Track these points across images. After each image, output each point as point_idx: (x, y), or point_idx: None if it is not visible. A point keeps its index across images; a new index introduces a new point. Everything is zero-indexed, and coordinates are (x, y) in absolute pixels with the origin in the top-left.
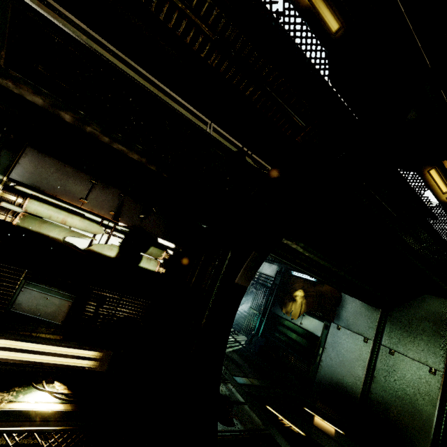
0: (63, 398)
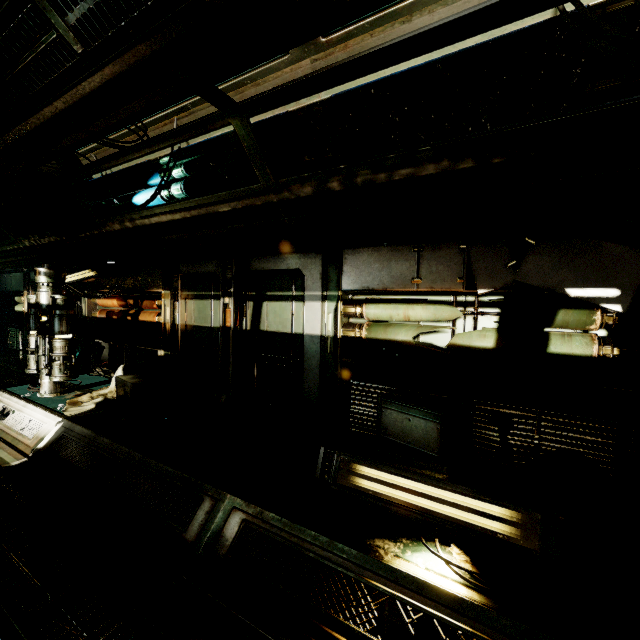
0: (464, 577)
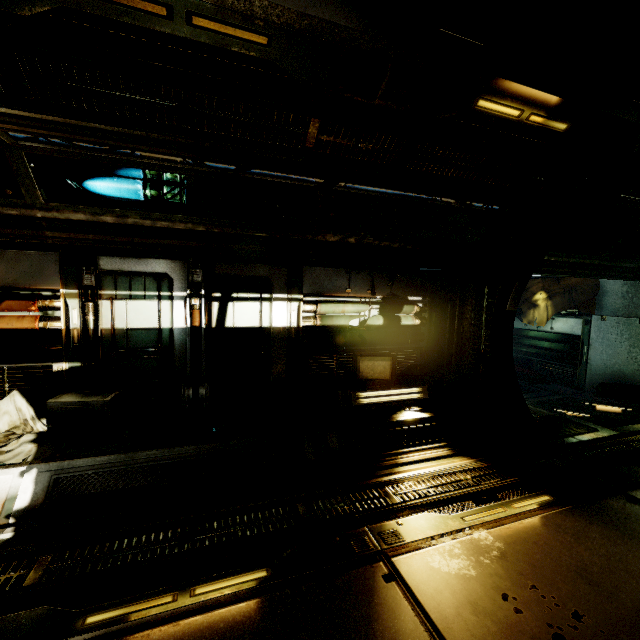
0: (425, 411)
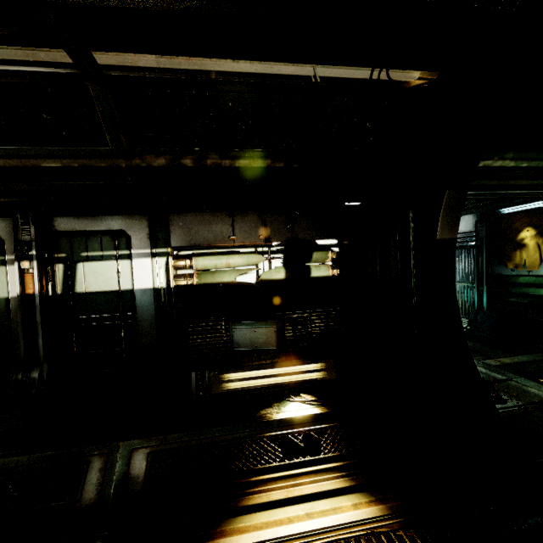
0: (315, 403)
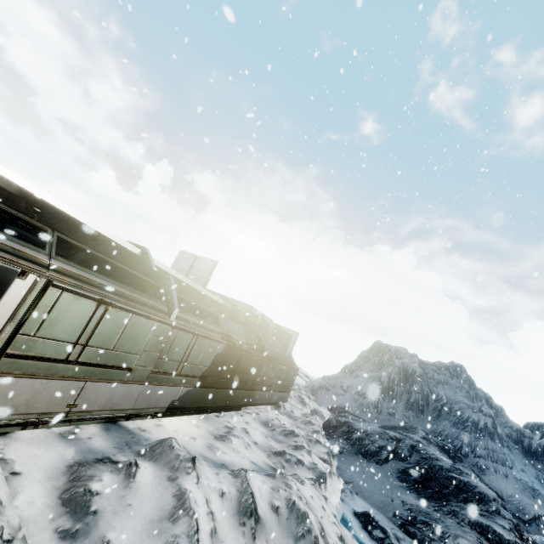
0: None
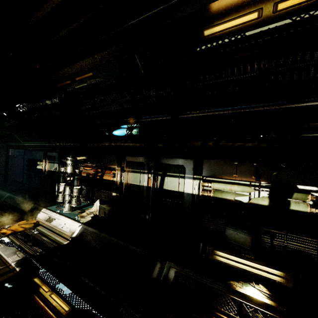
0: (267, 296)
